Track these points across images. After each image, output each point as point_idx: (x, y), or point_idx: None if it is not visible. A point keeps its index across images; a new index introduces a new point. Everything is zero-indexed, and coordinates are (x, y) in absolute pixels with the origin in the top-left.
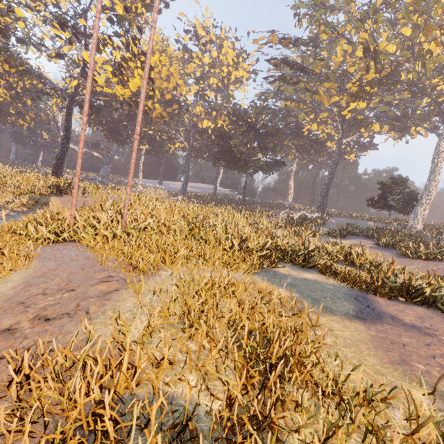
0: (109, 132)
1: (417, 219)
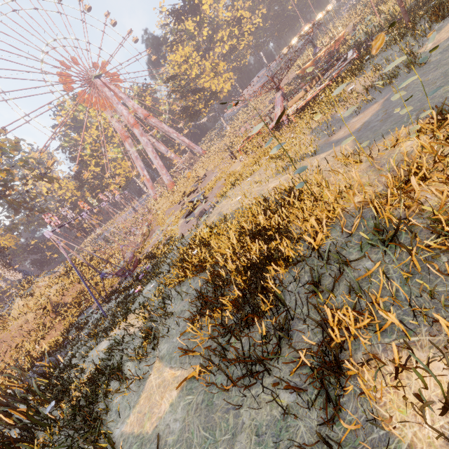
0: None
1: None
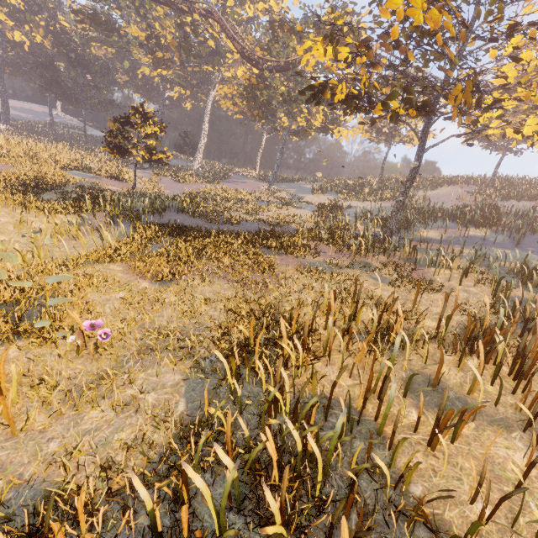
0: None
1: (196, 161)
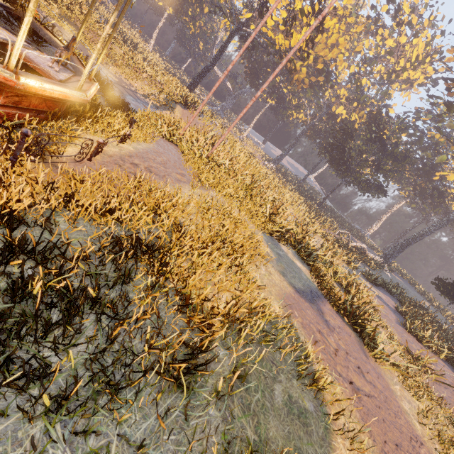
0: (251, 71)
1: None
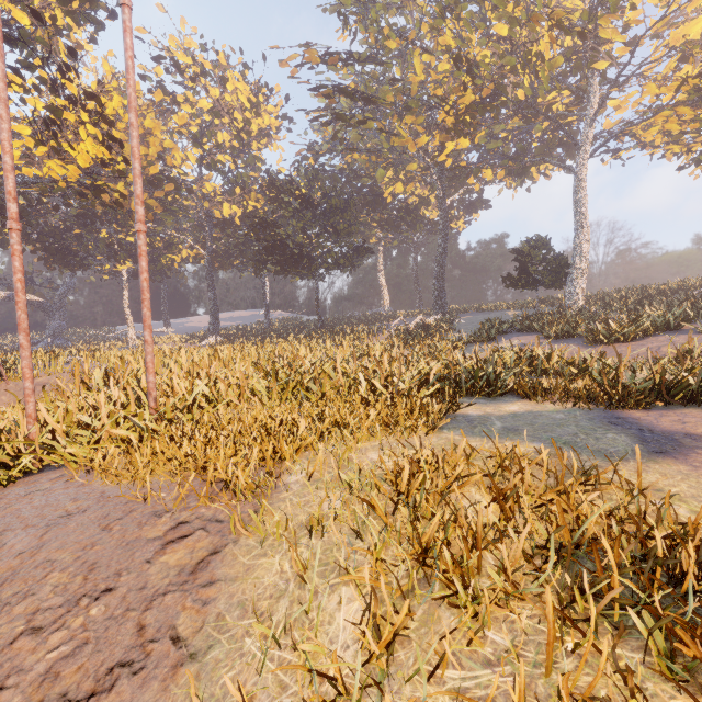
0: (50, 251)
1: (575, 291)
